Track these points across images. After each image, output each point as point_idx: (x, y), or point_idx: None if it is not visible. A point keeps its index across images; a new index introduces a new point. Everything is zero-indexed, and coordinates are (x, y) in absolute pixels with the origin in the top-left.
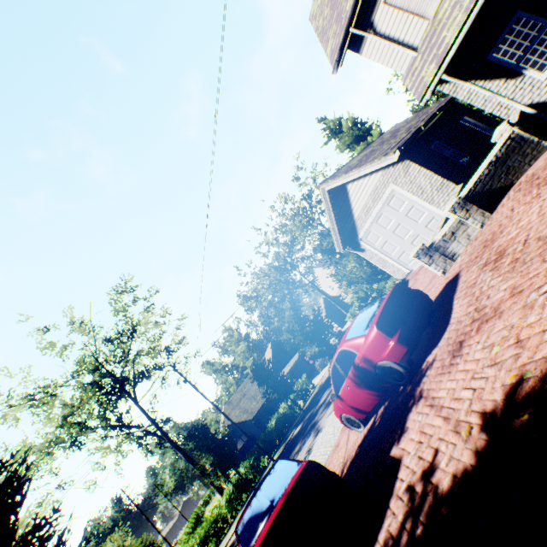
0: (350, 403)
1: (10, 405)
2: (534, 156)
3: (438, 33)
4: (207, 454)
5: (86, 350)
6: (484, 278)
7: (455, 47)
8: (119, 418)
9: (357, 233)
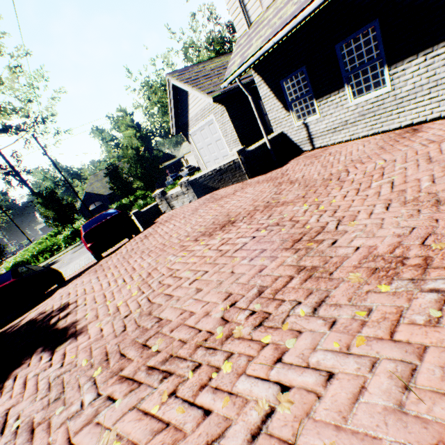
0: None
1: None
2: (238, 180)
3: (256, 33)
4: (51, 211)
5: None
6: (134, 243)
7: (245, 66)
8: None
9: (189, 129)
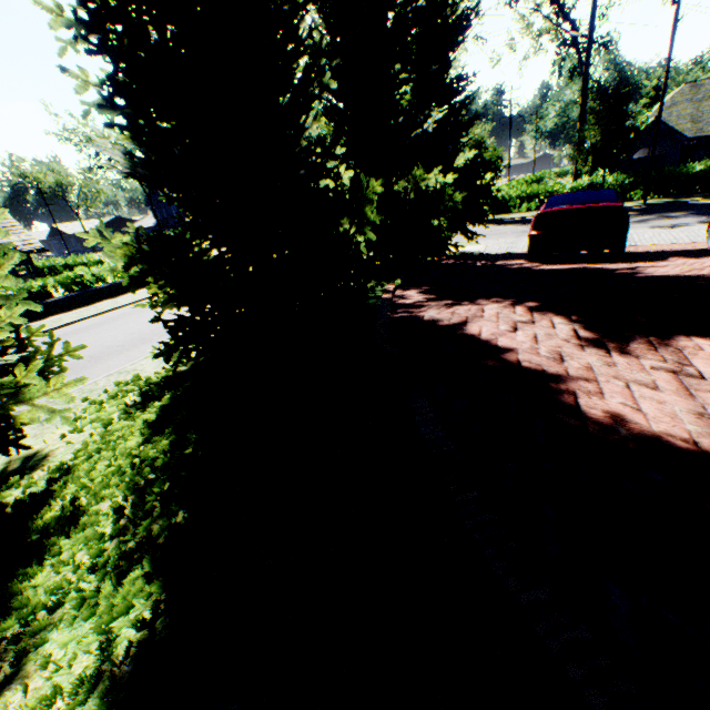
0: None
1: None
2: None
3: None
4: (597, 131)
5: None
6: None
7: None
8: None
9: None
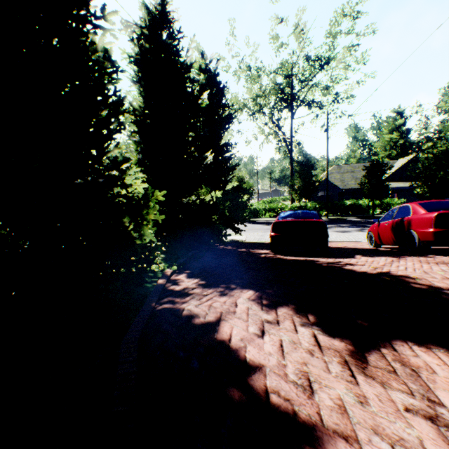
0: (379, 232)
1: (240, 68)
2: None
3: None
4: (300, 180)
5: (290, 58)
6: None
7: None
8: (278, 119)
9: None
